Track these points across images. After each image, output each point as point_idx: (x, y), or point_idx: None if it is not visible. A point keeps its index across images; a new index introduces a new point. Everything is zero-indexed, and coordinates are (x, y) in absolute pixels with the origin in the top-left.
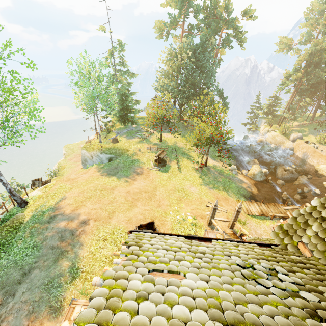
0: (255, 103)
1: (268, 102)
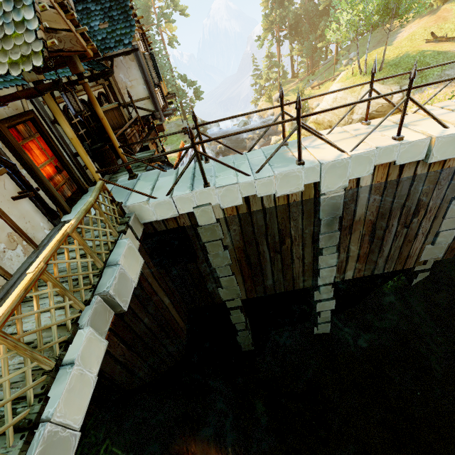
0: (254, 71)
1: (264, 65)
